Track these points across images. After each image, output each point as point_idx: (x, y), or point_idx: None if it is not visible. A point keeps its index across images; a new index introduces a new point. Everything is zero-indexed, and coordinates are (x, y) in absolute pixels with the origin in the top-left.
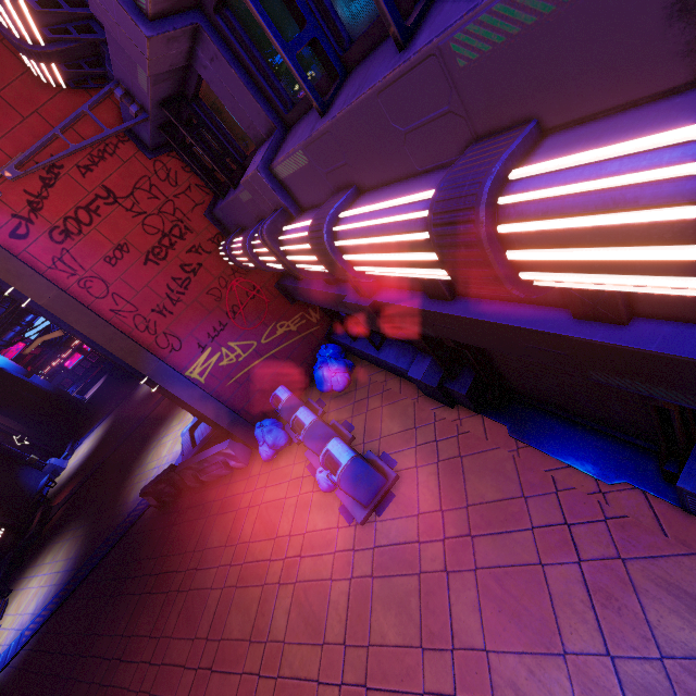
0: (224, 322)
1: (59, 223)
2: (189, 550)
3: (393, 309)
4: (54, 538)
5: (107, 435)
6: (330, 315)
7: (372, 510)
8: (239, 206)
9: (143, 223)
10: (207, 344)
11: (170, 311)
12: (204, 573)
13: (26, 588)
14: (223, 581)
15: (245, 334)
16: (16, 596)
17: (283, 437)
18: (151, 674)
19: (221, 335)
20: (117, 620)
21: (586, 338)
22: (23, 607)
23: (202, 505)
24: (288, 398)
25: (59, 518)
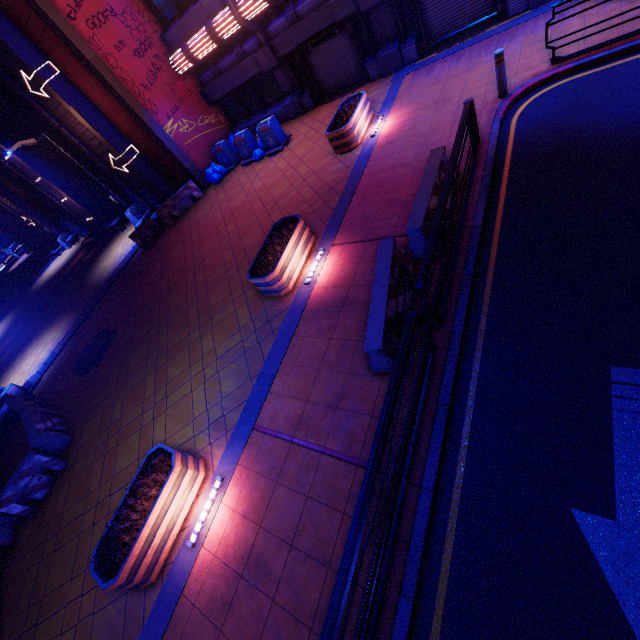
0: (177, 105)
1: (90, 18)
2: (187, 228)
3: (278, 43)
4: (23, 350)
5: (19, 314)
6: (230, 120)
7: (284, 145)
8: (199, 12)
9: (130, 33)
10: (171, 115)
11: (150, 89)
12: (205, 219)
13: (19, 369)
14: (219, 209)
15: (189, 117)
16: (9, 379)
17: (224, 168)
18: (197, 245)
19: (177, 113)
20: (151, 272)
21: (331, 1)
22: (29, 366)
23: (181, 221)
24: (225, 141)
25: (11, 351)
